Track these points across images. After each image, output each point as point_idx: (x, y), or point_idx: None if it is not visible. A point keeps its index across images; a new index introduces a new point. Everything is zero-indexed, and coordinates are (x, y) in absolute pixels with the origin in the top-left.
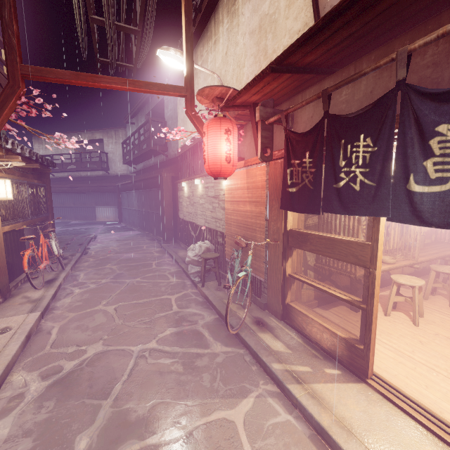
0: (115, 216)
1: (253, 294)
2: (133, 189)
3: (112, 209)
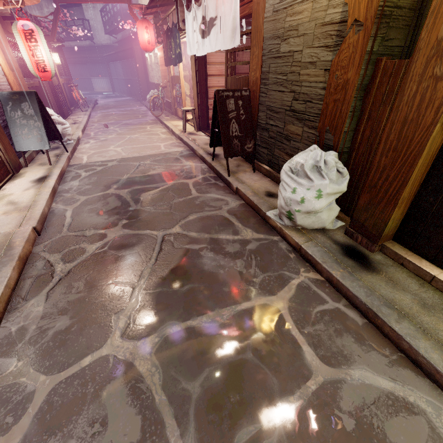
0: (109, 87)
1: (170, 110)
2: (117, 60)
3: (105, 80)
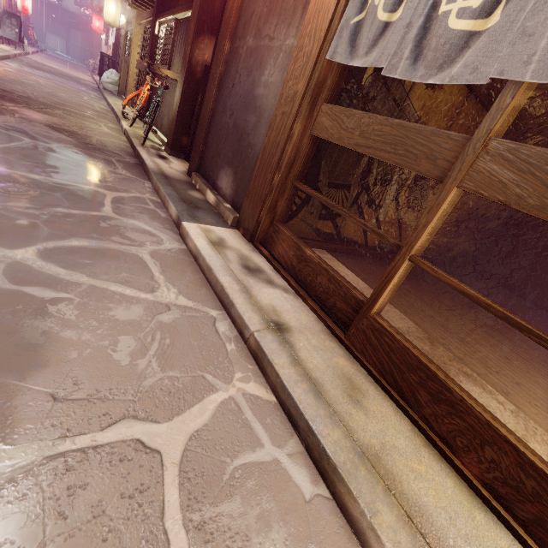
0: (63, 49)
1: None
2: (79, 29)
3: (61, 40)
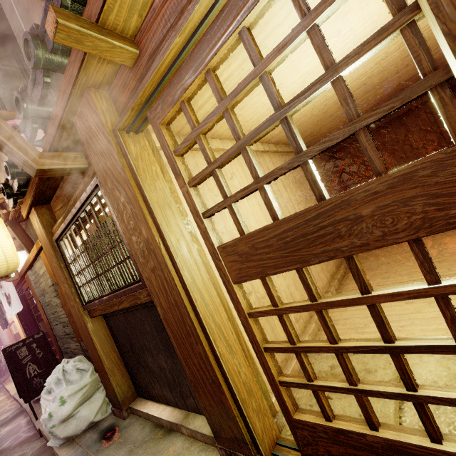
0: None
1: None
2: None
3: None
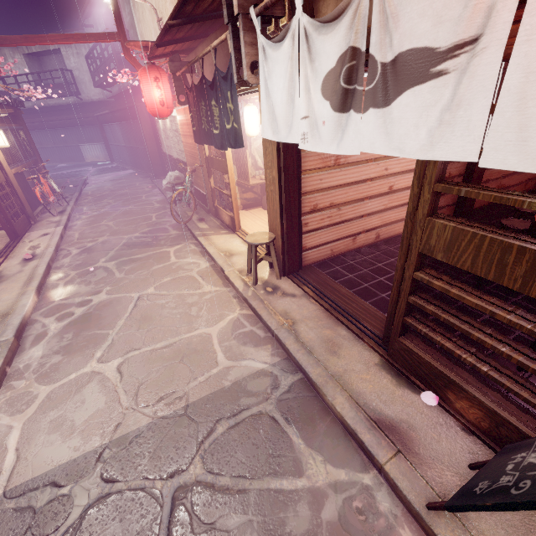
0: (105, 155)
1: (204, 206)
2: (114, 121)
3: (98, 146)
